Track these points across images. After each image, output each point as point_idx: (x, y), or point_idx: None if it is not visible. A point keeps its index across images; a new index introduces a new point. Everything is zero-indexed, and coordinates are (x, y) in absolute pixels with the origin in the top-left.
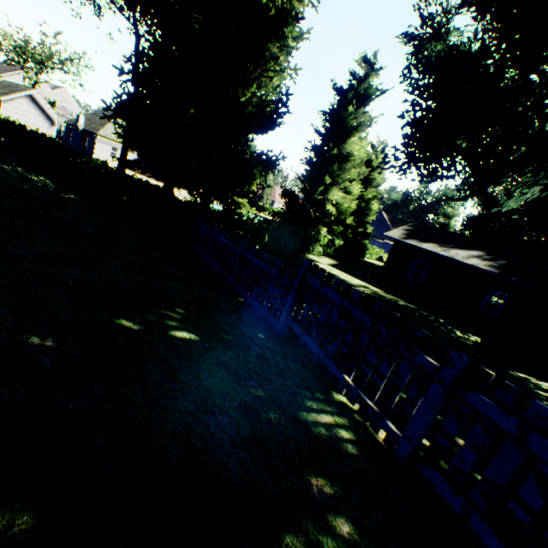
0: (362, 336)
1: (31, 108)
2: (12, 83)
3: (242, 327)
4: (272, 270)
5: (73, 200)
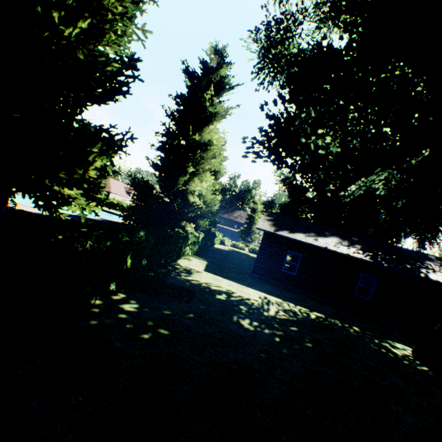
0: None
1: None
2: None
3: None
4: None
5: None
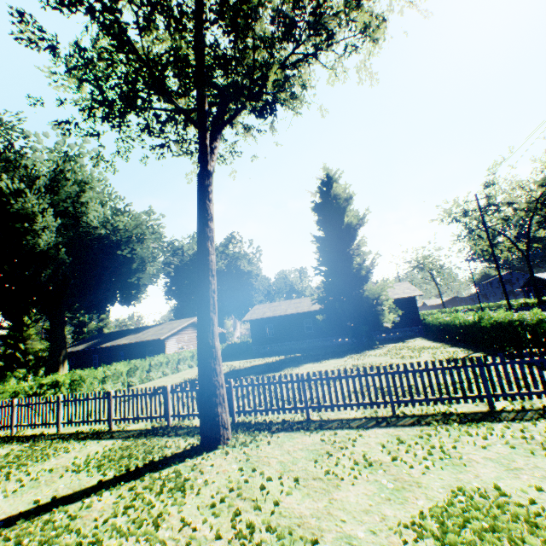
0: None
1: None
2: None
3: None
4: None
5: None
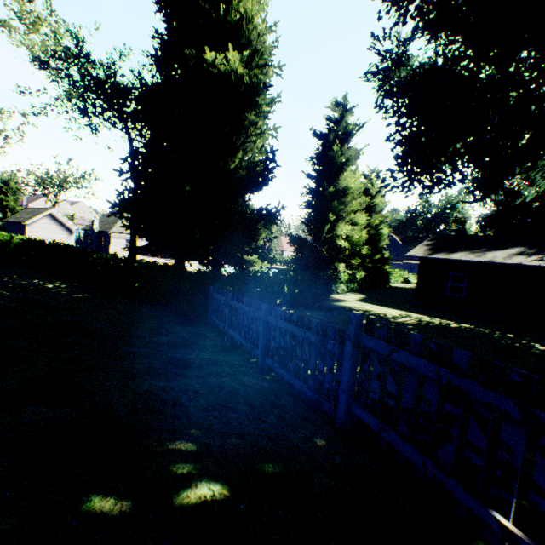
0: (505, 435)
1: (51, 224)
2: (35, 208)
3: (289, 434)
4: (308, 334)
5: (85, 299)
